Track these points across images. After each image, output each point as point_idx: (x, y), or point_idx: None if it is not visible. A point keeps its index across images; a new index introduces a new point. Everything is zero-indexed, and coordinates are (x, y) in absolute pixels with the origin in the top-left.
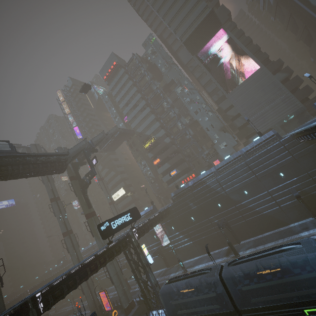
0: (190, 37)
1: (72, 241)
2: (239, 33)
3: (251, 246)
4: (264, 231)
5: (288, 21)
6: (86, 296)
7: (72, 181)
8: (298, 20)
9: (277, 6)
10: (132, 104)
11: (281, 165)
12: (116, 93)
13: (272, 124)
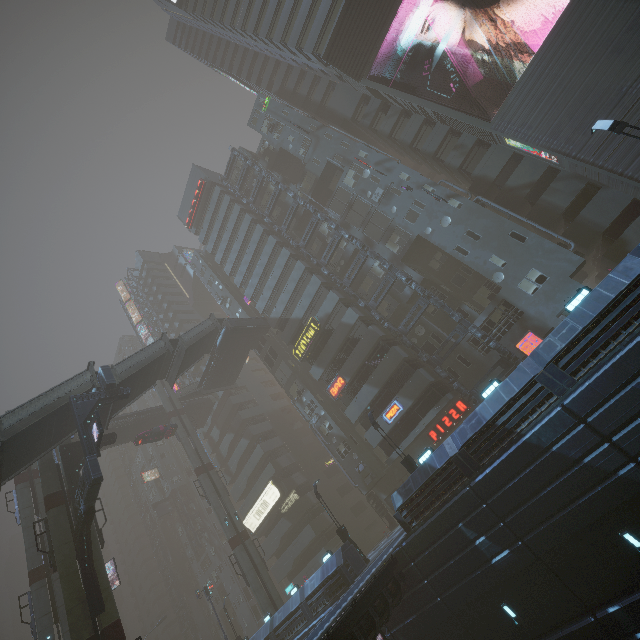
0: (337, 37)
1: None
2: None
3: None
4: None
5: None
6: None
7: (48, 514)
8: None
9: None
10: (249, 255)
11: None
12: (215, 245)
13: None
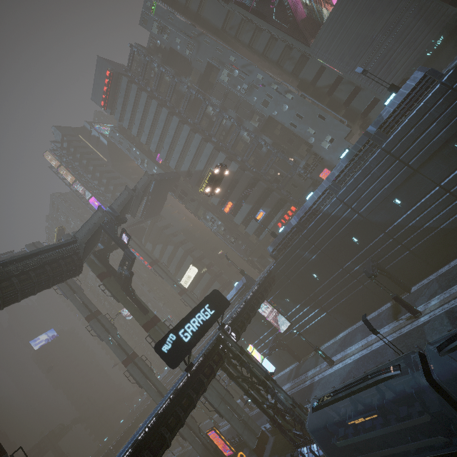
0: None
1: (141, 369)
2: None
3: (436, 291)
4: (451, 257)
5: None
6: (189, 443)
7: (104, 282)
8: None
9: None
10: (159, 130)
11: (456, 128)
12: (129, 122)
13: (406, 69)
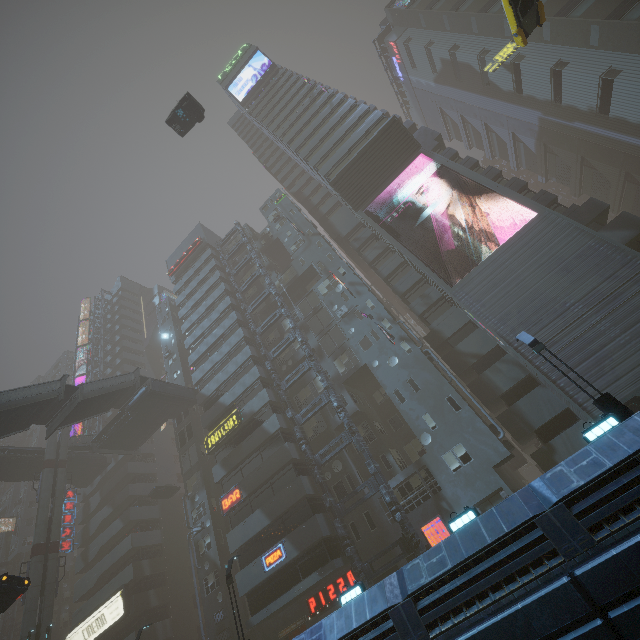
0: (347, 172)
1: None
2: (467, 165)
3: None
4: None
5: (580, 176)
6: None
7: None
8: (604, 166)
9: (546, 153)
10: (208, 321)
11: None
12: (185, 299)
13: (639, 379)
